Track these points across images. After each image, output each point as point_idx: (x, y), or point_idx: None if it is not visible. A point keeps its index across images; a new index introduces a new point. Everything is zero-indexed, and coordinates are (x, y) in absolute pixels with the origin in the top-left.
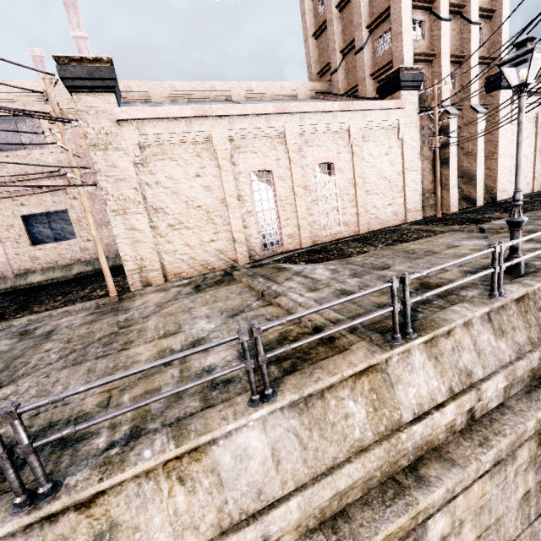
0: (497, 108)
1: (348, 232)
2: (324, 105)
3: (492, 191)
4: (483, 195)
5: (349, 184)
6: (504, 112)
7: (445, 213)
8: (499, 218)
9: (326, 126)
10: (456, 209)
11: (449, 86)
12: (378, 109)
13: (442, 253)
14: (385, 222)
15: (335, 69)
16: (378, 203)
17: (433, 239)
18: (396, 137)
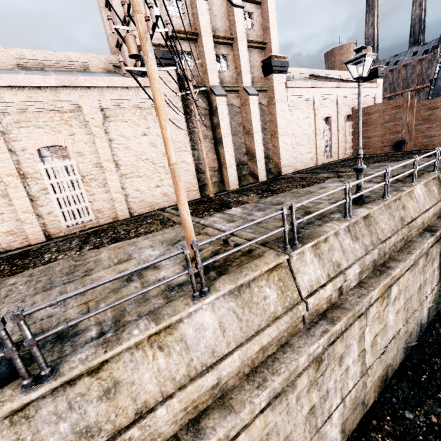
0: (273, 91)
1: (104, 220)
2: (30, 78)
3: (278, 166)
4: (265, 171)
5: (96, 168)
6: (279, 94)
7: (227, 190)
8: (243, 203)
9: (44, 104)
10: (237, 186)
11: (216, 67)
12: (120, 86)
13: (87, 277)
14: (155, 205)
15: (120, 43)
16: (141, 186)
17: (142, 239)
18: (154, 117)
